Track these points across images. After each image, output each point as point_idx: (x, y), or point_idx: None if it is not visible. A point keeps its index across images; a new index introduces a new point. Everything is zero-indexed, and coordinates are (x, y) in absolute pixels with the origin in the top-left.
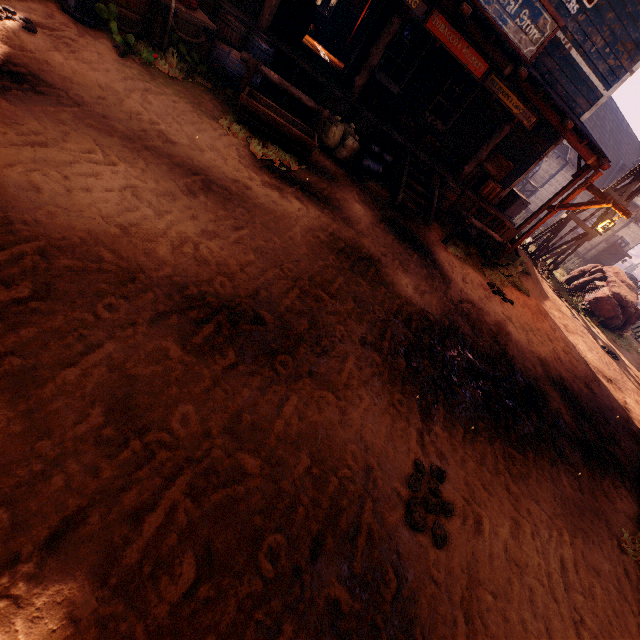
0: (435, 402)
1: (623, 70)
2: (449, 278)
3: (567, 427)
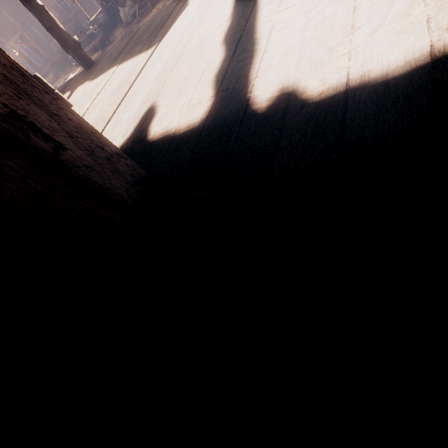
0: None
1: None
2: None
3: None
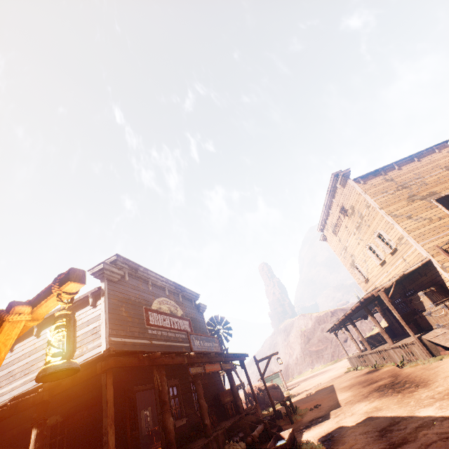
0: (427, 383)
1: None
2: (330, 411)
3: (390, 380)
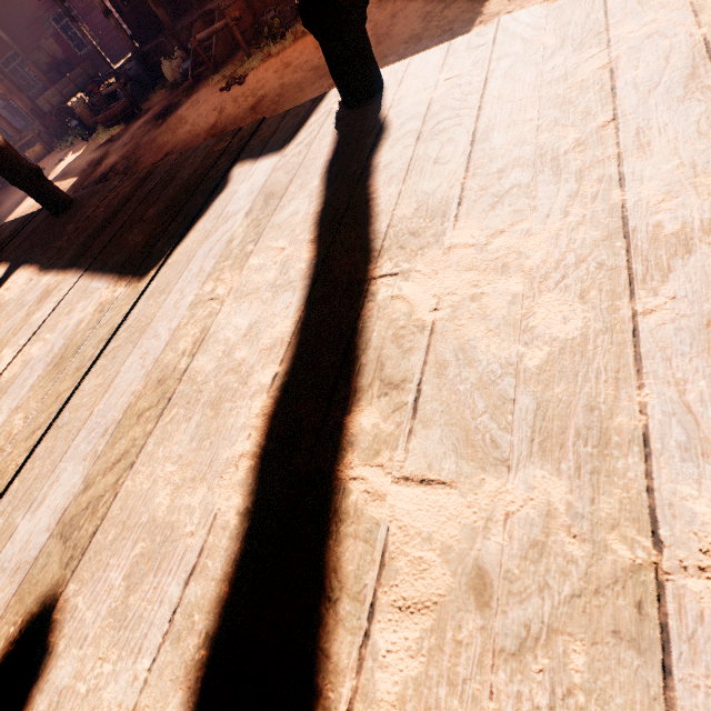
0: None
1: None
2: (165, 124)
3: None
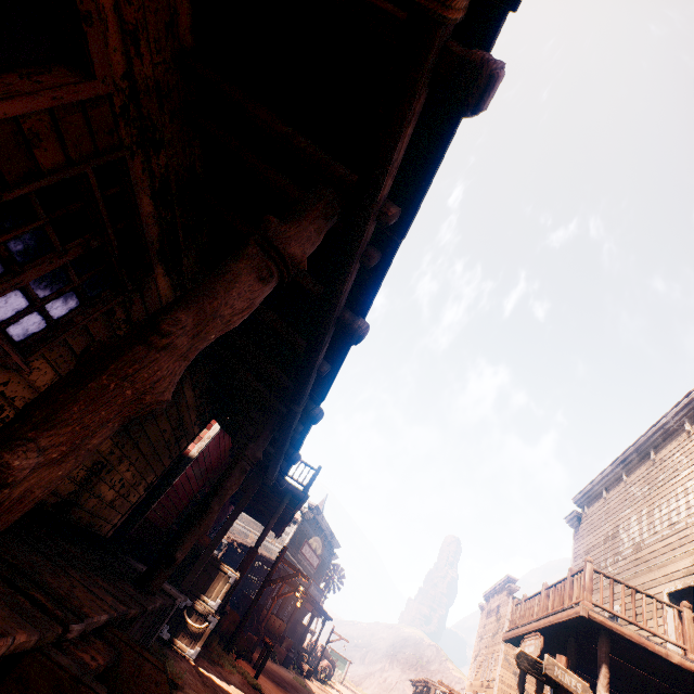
0: None
1: (321, 580)
2: None
3: None
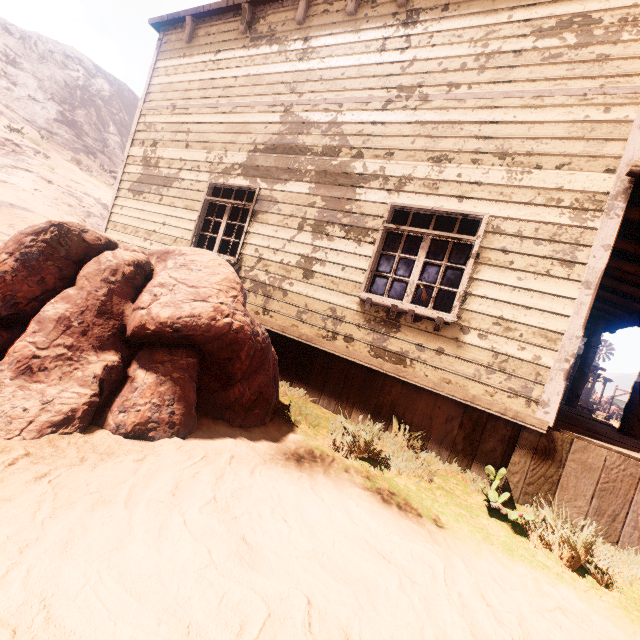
0: None
1: None
2: None
3: None
